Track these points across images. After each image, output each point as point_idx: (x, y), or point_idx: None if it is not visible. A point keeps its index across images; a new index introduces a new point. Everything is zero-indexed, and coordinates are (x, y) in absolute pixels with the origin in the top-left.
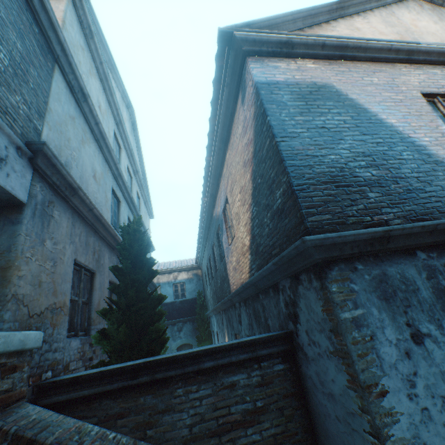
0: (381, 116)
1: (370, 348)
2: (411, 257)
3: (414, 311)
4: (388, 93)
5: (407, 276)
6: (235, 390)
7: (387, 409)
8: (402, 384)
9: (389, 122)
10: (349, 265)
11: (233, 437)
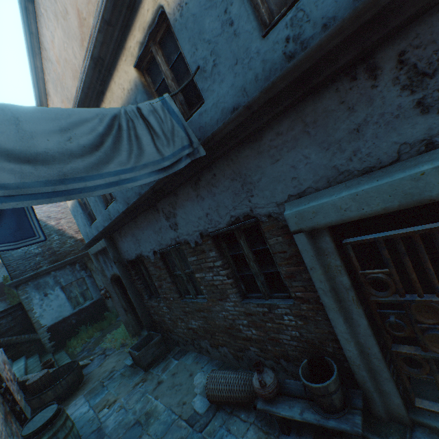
0: (48, 222)
1: (31, 302)
2: (50, 274)
3: (47, 289)
4: (54, 208)
5: (47, 280)
6: (2, 325)
7: (34, 312)
8: (40, 306)
9: (52, 224)
10: (26, 284)
11: (3, 336)
